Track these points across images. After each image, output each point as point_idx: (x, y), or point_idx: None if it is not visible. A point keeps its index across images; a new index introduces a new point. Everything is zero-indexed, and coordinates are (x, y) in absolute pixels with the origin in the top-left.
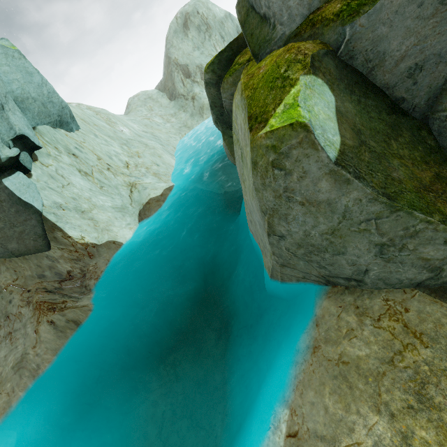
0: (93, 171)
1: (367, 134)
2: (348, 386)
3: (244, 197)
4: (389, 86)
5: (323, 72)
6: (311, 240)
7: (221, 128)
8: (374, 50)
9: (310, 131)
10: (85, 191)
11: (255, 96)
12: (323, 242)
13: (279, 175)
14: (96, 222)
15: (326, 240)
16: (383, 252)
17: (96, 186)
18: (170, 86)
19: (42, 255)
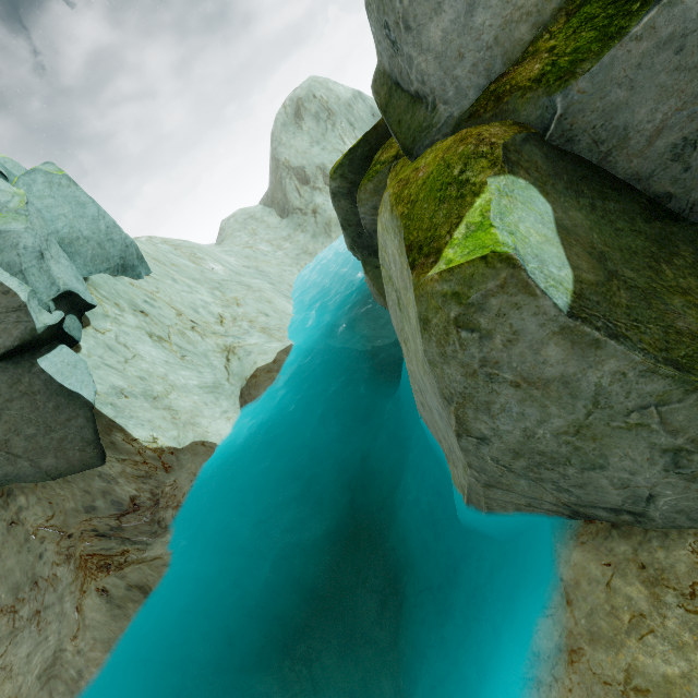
0: (170, 333)
1: (616, 258)
2: None
3: (408, 365)
4: (641, 177)
5: (525, 169)
6: (537, 445)
7: (360, 255)
8: (608, 125)
9: (518, 266)
10: (159, 365)
11: (415, 213)
12: (561, 448)
13: (469, 340)
14: (176, 412)
15: (566, 445)
16: (679, 463)
17: (175, 356)
18: (281, 199)
19: (92, 473)
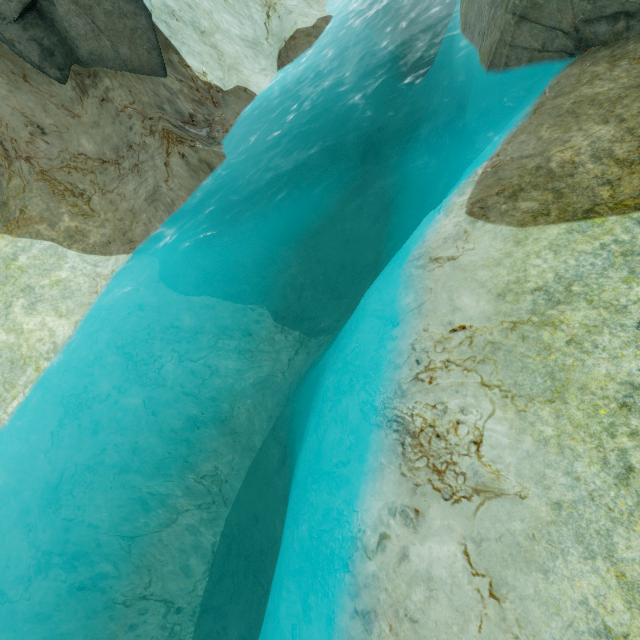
0: None
1: None
2: (573, 117)
3: None
4: None
5: None
6: None
7: None
8: None
9: None
10: None
11: None
12: None
13: None
14: (221, 54)
15: None
16: None
17: None
18: None
19: (158, 81)
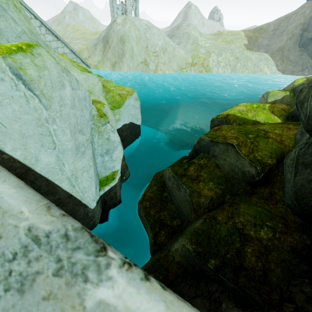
0: None
1: None
2: None
3: None
4: None
5: None
6: None
7: None
8: None
9: None
10: None
11: None
12: None
13: None
14: None
15: None
16: None
17: None
18: None
19: (310, 59)
